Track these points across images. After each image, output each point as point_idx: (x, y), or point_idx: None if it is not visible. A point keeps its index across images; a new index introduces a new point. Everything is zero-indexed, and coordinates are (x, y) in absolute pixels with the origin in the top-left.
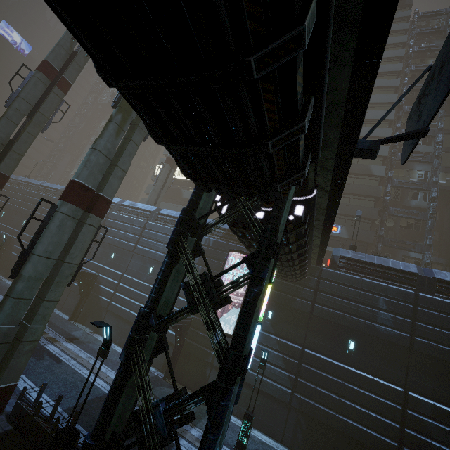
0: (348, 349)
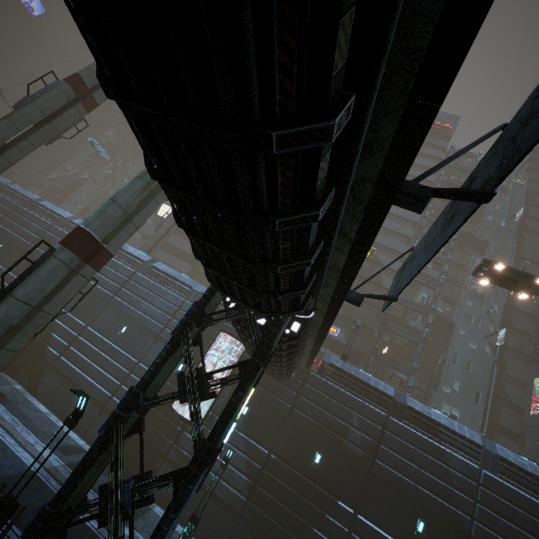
0: (314, 461)
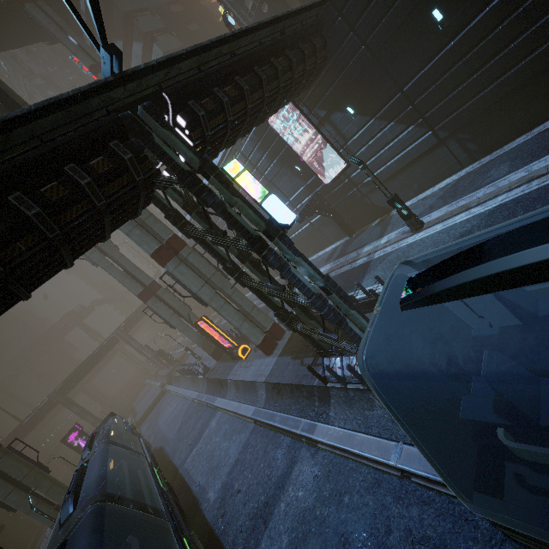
0: (438, 25)
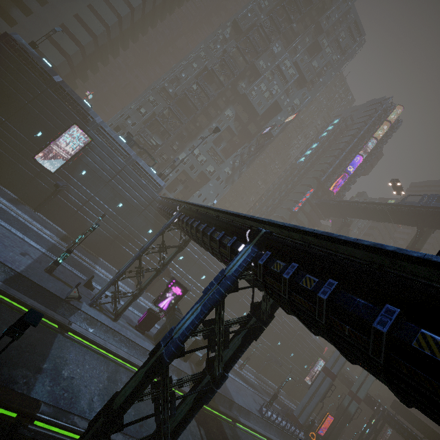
0: None
